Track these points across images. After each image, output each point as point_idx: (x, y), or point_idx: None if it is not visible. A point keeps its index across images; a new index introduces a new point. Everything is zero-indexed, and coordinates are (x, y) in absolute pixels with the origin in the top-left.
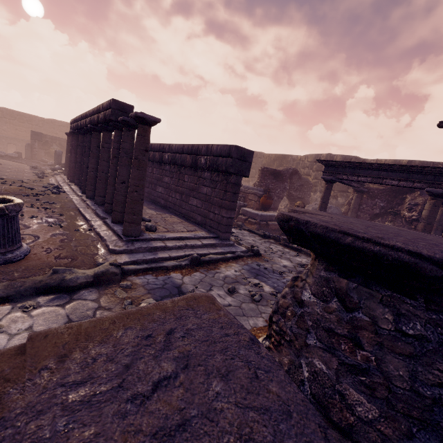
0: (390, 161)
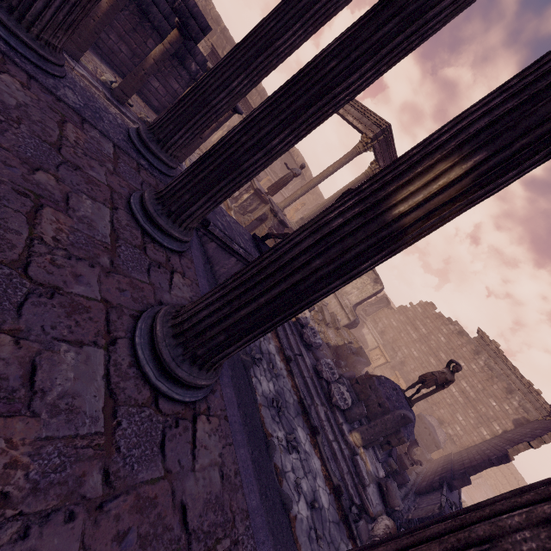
0: (216, 14)
